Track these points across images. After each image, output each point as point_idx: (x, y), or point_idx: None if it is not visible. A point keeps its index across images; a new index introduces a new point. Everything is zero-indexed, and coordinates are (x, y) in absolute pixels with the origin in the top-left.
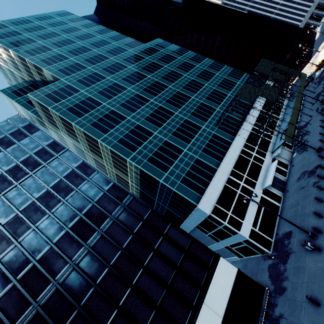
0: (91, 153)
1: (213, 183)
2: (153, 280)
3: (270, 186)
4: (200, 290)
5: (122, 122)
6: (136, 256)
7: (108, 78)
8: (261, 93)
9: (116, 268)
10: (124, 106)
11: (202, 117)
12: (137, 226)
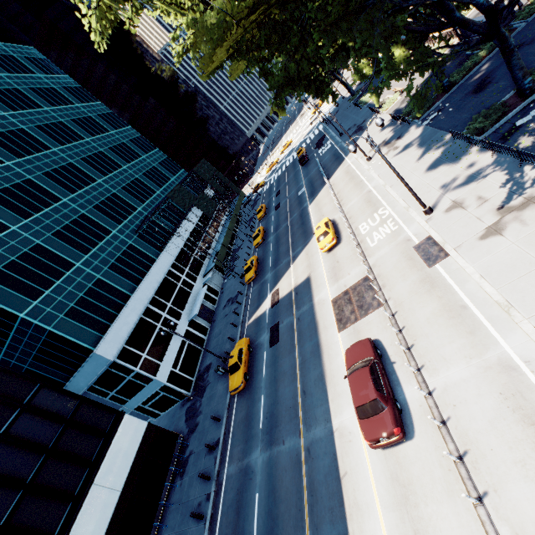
0: None
1: (124, 315)
2: None
3: (197, 317)
4: (89, 469)
5: None
6: None
7: None
8: (197, 202)
9: None
10: None
11: (113, 215)
12: None
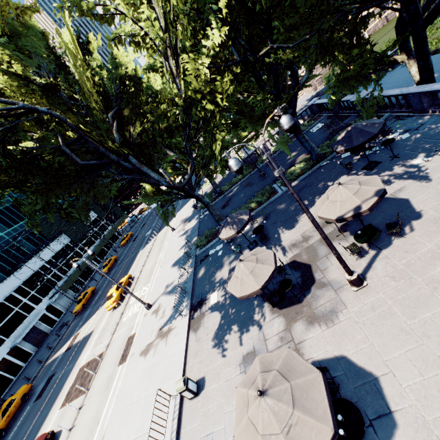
0: None
1: None
2: None
3: (25, 342)
4: None
5: None
6: None
7: None
8: (67, 228)
9: None
10: None
11: None
12: None
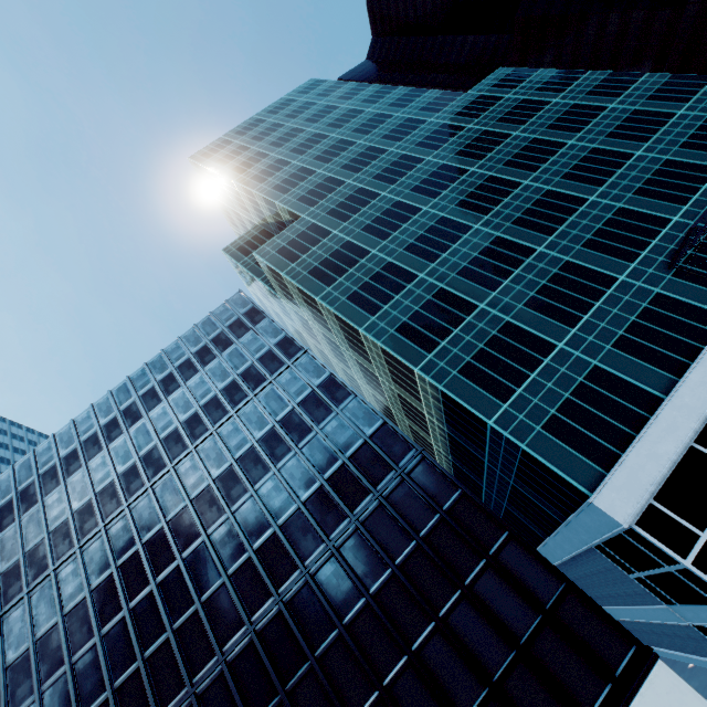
0: (352, 352)
1: (648, 439)
2: (458, 657)
3: None
4: None
5: (407, 287)
6: (422, 591)
7: (382, 194)
8: None
9: (381, 604)
10: (414, 249)
11: (618, 249)
12: (428, 522)
